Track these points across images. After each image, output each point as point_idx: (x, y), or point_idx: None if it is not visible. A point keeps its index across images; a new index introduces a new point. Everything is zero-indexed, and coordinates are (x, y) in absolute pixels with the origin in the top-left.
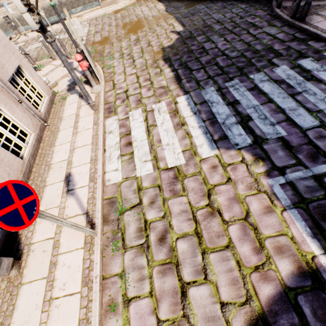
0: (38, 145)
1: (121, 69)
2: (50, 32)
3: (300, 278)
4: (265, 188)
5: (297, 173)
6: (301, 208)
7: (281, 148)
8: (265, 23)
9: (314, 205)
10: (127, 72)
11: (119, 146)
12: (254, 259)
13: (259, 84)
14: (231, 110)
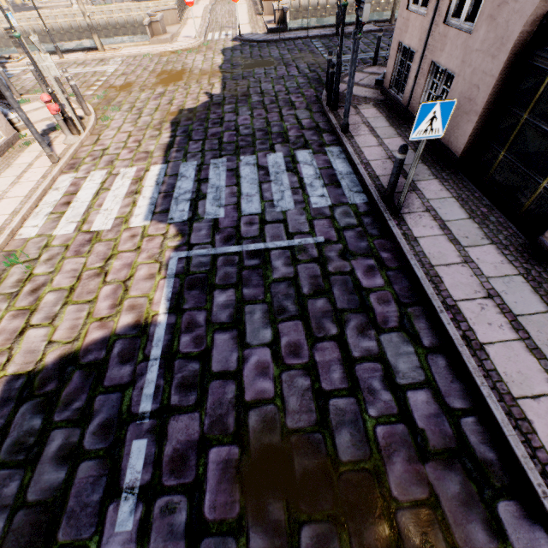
0: None
1: (119, 124)
2: None
3: (131, 328)
4: (164, 259)
5: (202, 250)
6: (179, 278)
7: (208, 228)
8: (305, 105)
9: (192, 277)
10: (123, 129)
11: (55, 204)
12: (105, 312)
13: (242, 166)
14: (193, 187)
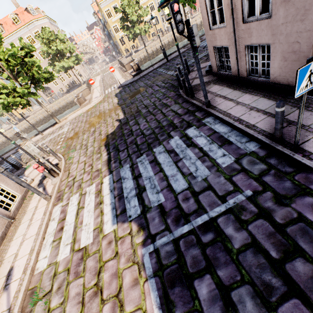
0: (2, 242)
1: (77, 159)
2: (1, 166)
3: None
4: (138, 258)
5: (163, 239)
6: (158, 276)
7: (158, 215)
8: (173, 102)
9: (168, 271)
10: (80, 161)
11: (54, 232)
12: None
13: (157, 156)
14: (134, 184)
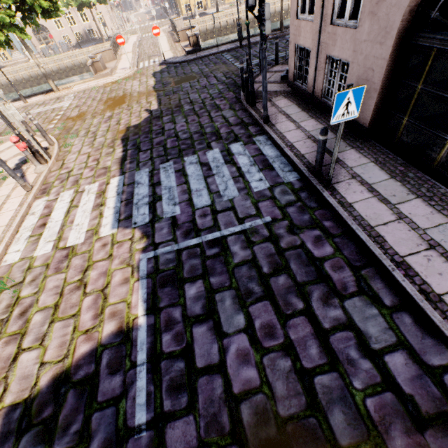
0: None
1: (78, 148)
2: None
3: (115, 336)
4: (135, 262)
5: (167, 248)
6: (151, 278)
7: (168, 226)
8: (228, 106)
9: (162, 275)
10: (82, 151)
11: (33, 228)
12: (89, 324)
13: (187, 166)
14: (149, 191)
